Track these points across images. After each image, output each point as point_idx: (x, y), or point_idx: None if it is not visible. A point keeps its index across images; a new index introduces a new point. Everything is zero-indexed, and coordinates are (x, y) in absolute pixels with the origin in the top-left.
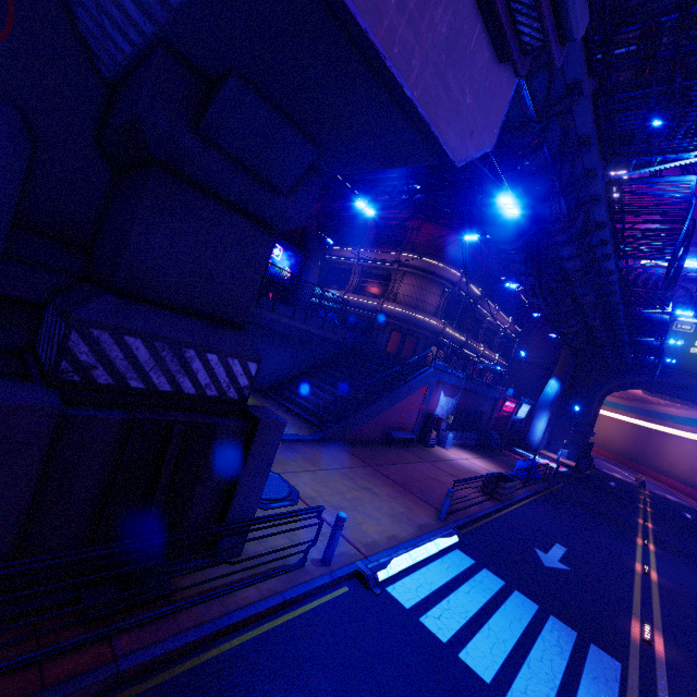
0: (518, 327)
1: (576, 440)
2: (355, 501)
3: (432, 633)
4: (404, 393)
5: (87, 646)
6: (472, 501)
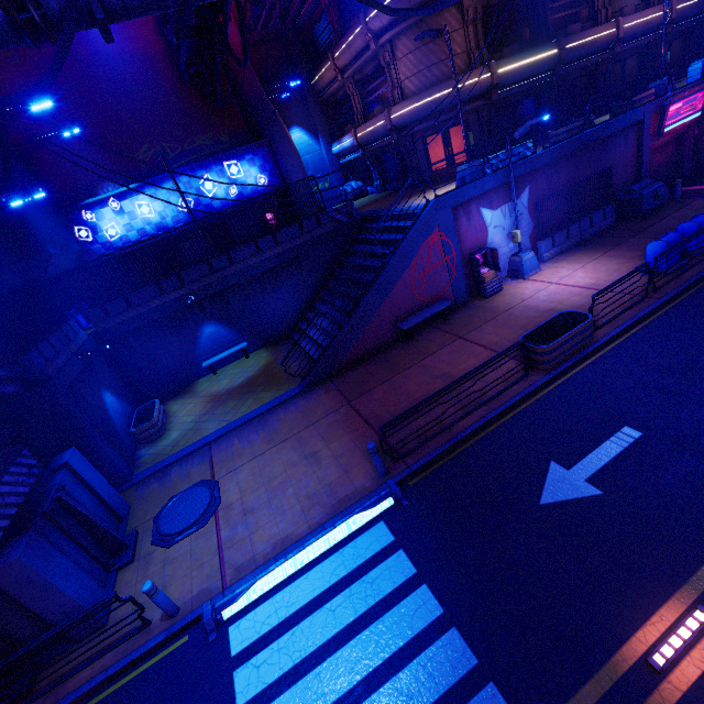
0: None
1: None
2: (278, 489)
3: (234, 693)
4: (397, 269)
5: None
6: (480, 400)
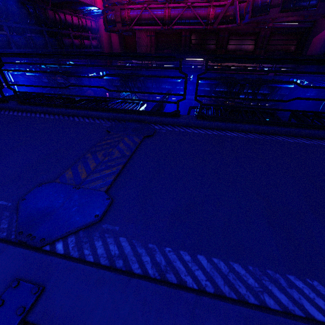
0: None
1: None
2: None
3: None
4: None
5: None
6: None
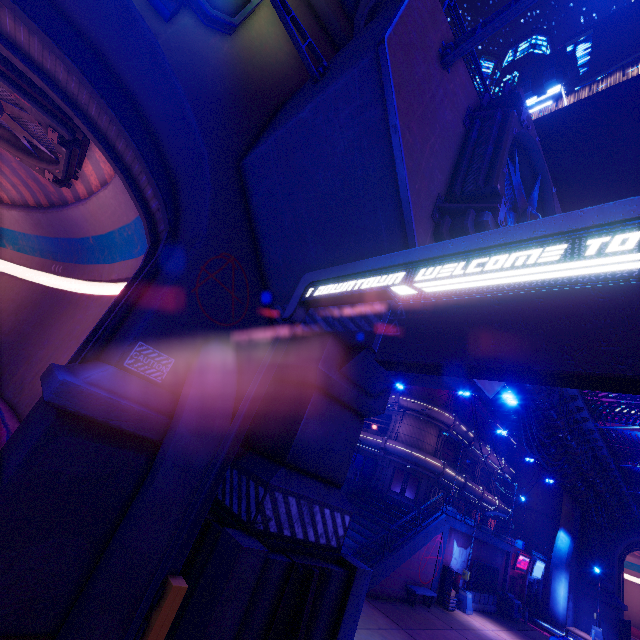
0: (512, 468)
1: (608, 614)
2: None
3: None
4: (421, 541)
5: None
6: None
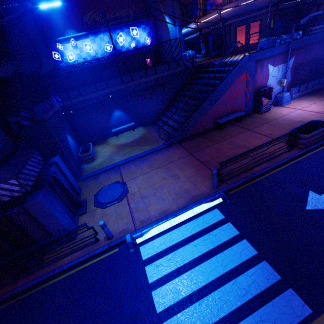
0: None
1: None
2: (158, 188)
3: (146, 276)
4: (222, 90)
5: (10, 284)
6: (265, 158)
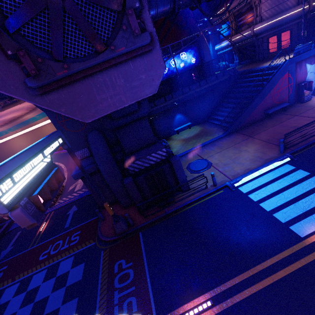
0: None
1: None
2: (235, 159)
3: (251, 199)
4: (269, 88)
5: (161, 211)
6: None
